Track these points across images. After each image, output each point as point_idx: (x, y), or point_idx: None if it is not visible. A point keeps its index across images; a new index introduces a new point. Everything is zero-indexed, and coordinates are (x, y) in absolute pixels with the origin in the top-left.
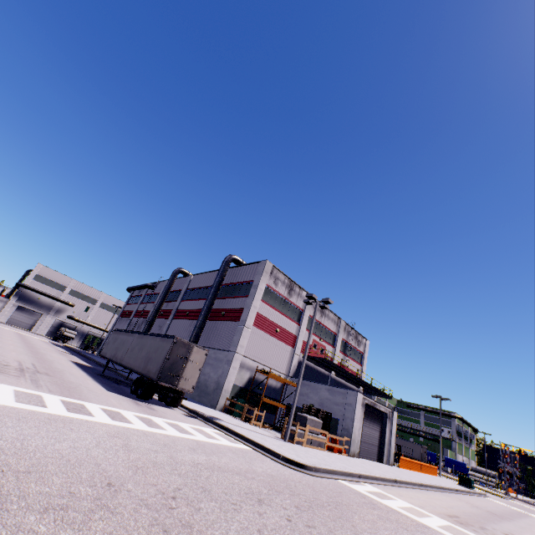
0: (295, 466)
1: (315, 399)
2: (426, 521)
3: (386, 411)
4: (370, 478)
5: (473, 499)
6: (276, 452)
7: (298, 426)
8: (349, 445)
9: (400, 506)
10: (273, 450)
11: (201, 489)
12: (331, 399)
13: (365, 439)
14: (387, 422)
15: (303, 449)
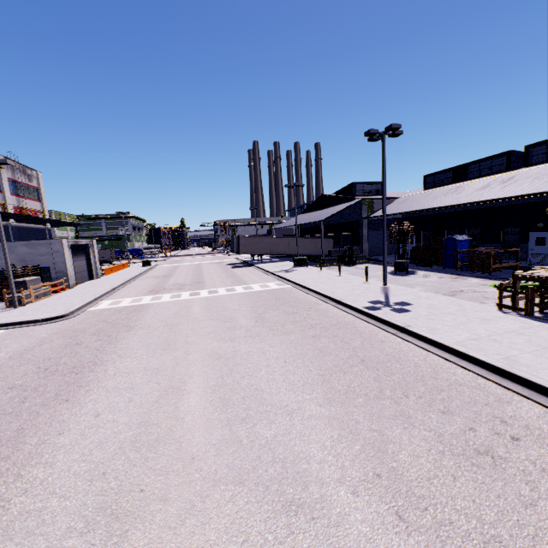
0: (57, 320)
1: (13, 258)
2: (144, 302)
3: (88, 243)
4: (102, 297)
5: (154, 273)
6: (34, 320)
7: (23, 292)
8: (69, 281)
9: (130, 303)
10: (30, 320)
11: (47, 360)
12: (34, 253)
13: (78, 270)
14: (90, 250)
15: (39, 305)
